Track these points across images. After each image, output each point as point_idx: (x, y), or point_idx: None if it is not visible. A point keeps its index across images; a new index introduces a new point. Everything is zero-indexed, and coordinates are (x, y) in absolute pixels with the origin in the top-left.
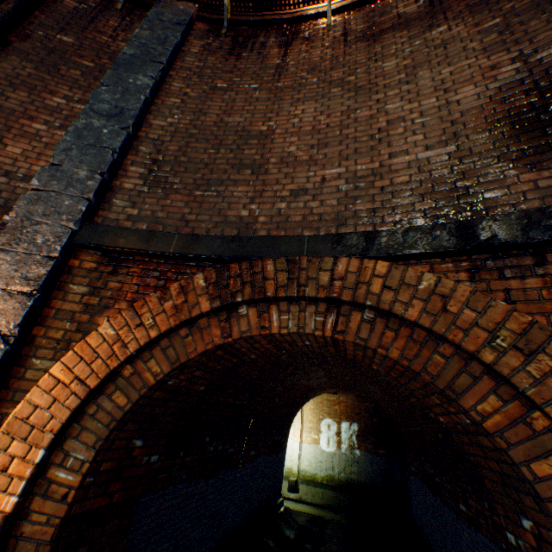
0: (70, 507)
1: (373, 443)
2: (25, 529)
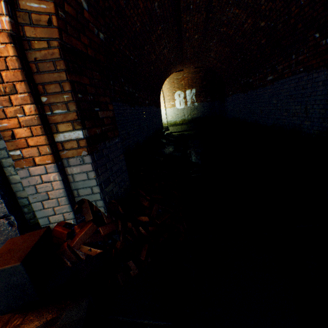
0: (60, 33)
1: (204, 97)
2: (35, 56)
